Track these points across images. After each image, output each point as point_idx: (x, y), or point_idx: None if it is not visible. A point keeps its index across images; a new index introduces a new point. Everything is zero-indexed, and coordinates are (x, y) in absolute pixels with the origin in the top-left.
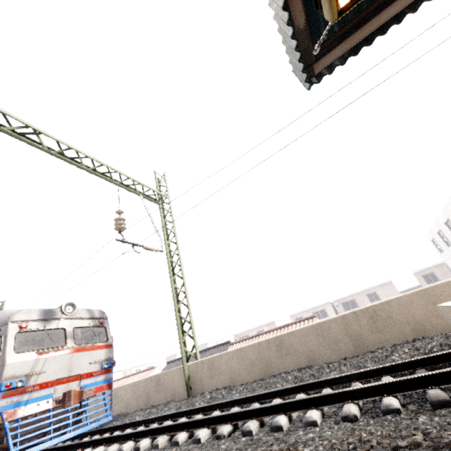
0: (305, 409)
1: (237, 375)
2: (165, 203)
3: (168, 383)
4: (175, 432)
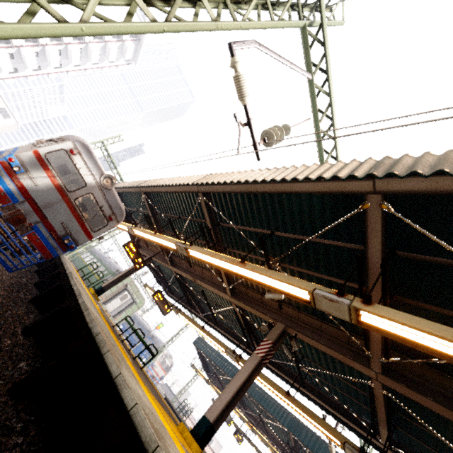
0: None
1: None
2: None
3: None
4: None
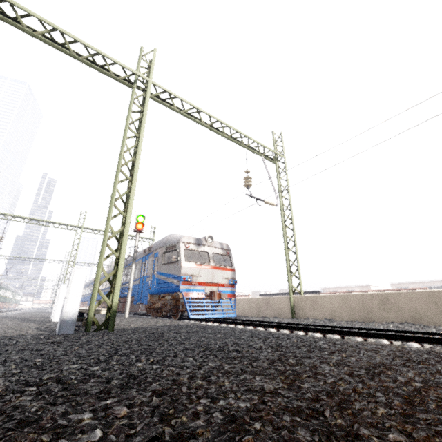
0: (406, 341)
1: (337, 313)
2: (281, 162)
3: (276, 305)
4: (294, 330)
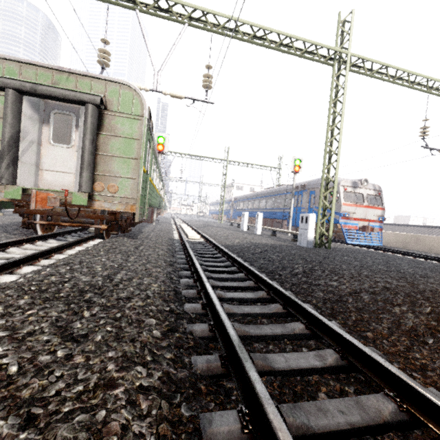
0: None
1: None
2: None
3: (427, 243)
4: None
